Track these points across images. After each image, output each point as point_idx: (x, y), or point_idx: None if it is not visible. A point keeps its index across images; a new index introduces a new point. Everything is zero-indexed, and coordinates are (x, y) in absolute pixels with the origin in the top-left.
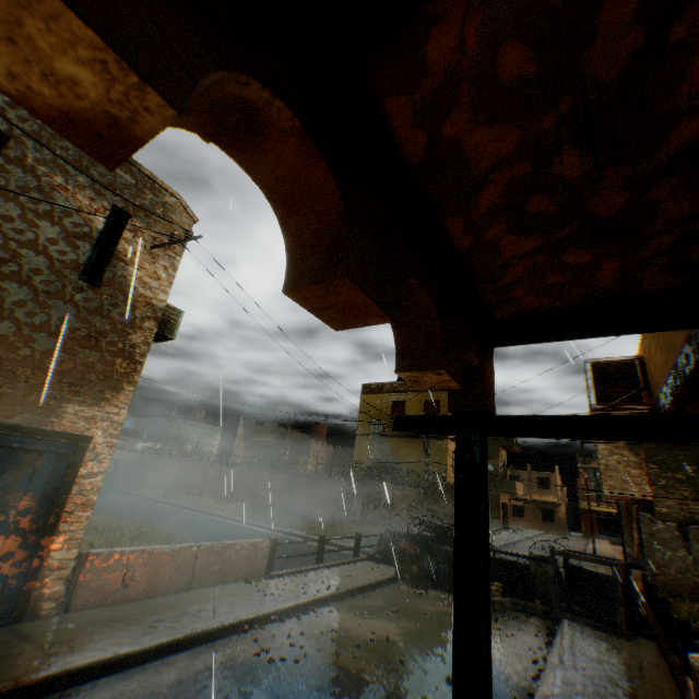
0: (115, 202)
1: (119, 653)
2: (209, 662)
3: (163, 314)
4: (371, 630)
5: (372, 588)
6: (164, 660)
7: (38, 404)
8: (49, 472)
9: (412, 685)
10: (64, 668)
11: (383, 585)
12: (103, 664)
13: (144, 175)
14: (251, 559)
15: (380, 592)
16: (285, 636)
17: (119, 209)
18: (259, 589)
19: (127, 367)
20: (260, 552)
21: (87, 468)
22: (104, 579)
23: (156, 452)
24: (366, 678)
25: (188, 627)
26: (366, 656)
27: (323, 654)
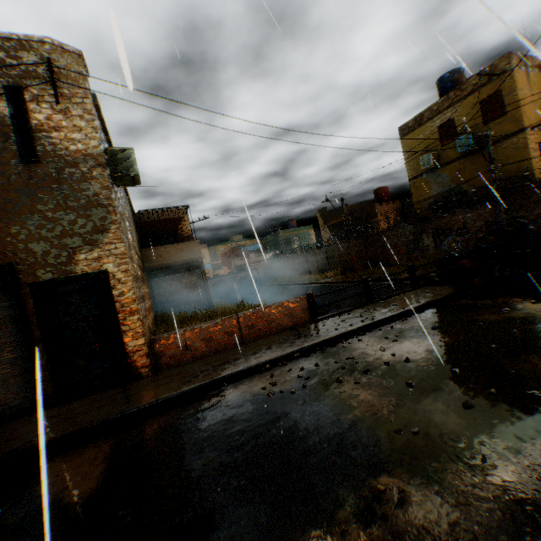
0: (4, 84)
1: (157, 400)
2: (222, 399)
3: (116, 159)
4: (391, 354)
5: (421, 310)
6: (195, 399)
7: (57, 262)
8: (96, 300)
9: (407, 414)
10: (120, 413)
11: (436, 306)
12: (147, 408)
13: (9, 41)
14: (291, 314)
15: (428, 313)
16: (299, 370)
17: (10, 88)
18: (297, 334)
19: (101, 213)
20: (298, 307)
21: (117, 290)
22: (173, 351)
23: (275, 257)
24: (352, 408)
25: (217, 374)
26: (368, 383)
27: (323, 385)
